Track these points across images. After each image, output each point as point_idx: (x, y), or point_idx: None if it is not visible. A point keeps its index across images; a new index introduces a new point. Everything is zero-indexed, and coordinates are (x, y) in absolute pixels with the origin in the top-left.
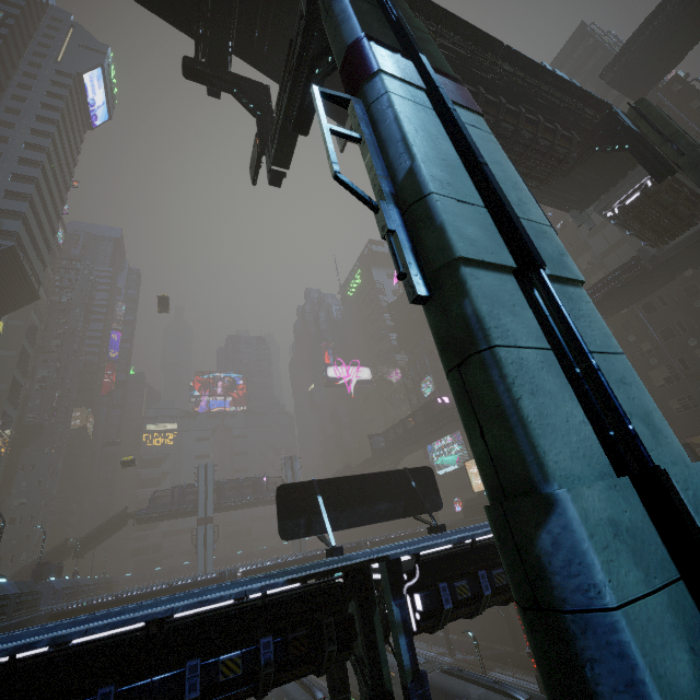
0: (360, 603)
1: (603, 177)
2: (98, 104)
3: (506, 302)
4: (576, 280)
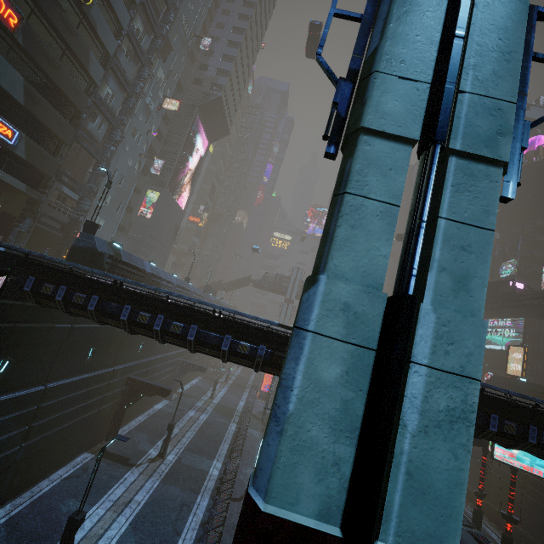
0: None
1: None
2: None
3: (384, 166)
4: (496, 160)
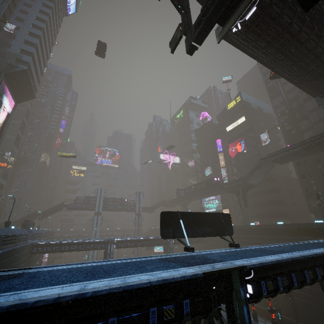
0: (225, 286)
1: None
2: (72, 2)
3: None
4: None
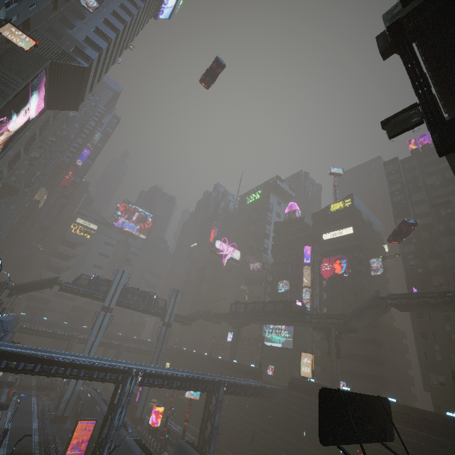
0: None
1: None
2: (168, 5)
3: None
4: None
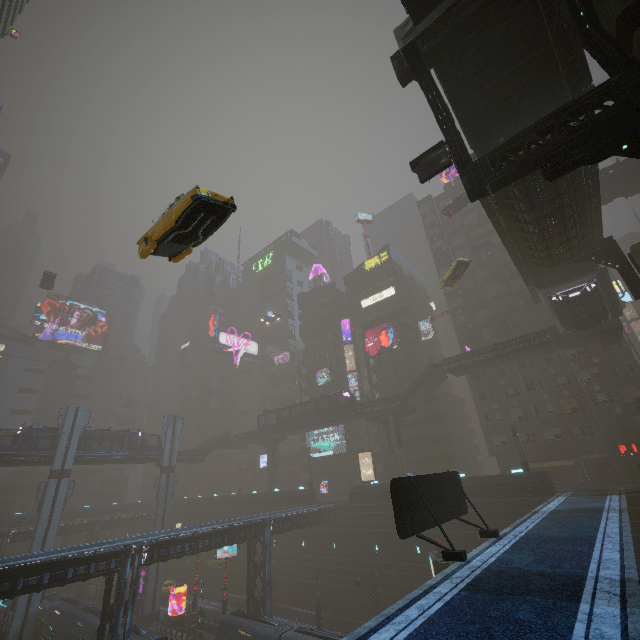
0: None
1: (567, 274)
2: None
3: None
4: None
